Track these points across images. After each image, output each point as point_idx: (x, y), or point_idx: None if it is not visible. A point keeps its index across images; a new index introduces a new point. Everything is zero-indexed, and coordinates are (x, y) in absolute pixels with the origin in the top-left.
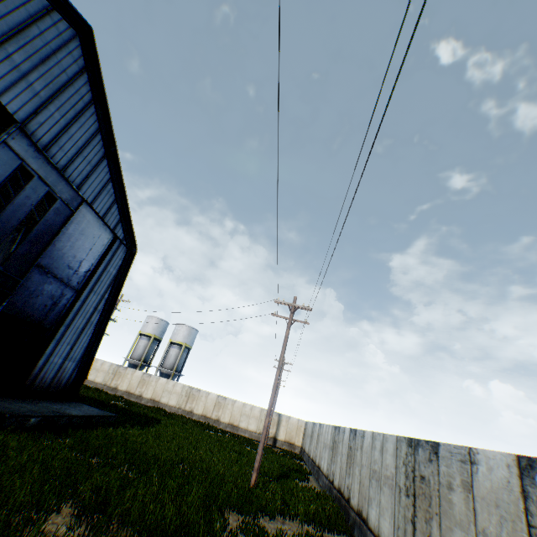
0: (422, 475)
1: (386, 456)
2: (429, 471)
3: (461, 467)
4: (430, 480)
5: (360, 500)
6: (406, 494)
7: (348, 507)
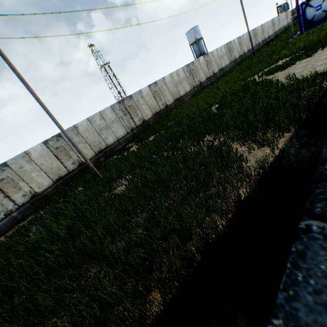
0: (129, 106)
1: (108, 117)
2: (131, 103)
3: (139, 95)
4: (133, 104)
5: (96, 149)
6: (126, 115)
7: (86, 164)
